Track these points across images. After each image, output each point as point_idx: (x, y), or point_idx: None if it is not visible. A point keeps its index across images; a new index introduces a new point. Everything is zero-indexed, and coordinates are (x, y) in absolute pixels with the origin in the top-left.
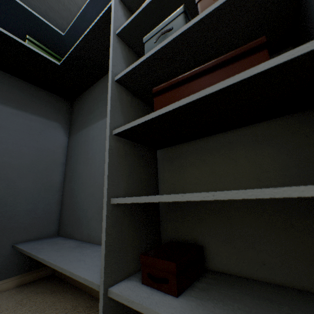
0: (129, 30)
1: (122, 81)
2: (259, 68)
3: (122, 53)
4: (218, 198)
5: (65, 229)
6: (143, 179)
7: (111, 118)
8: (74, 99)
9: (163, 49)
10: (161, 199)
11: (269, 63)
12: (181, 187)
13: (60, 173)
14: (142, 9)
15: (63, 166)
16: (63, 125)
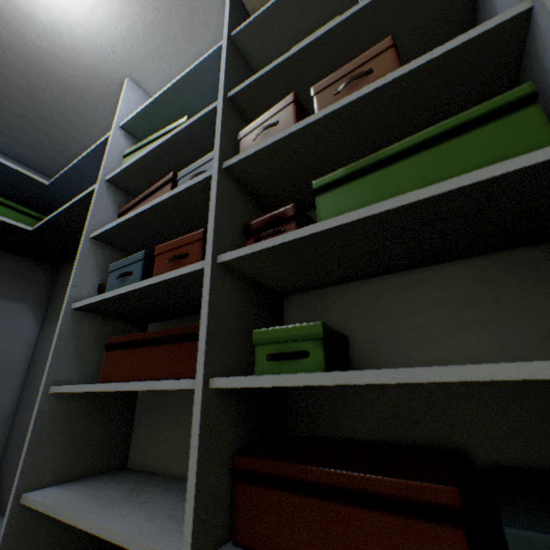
0: (107, 235)
1: (82, 309)
2: (160, 384)
3: (97, 260)
4: (99, 534)
5: (1, 495)
6: (98, 446)
7: (51, 368)
8: (62, 264)
9: (119, 296)
10: (62, 516)
11: (166, 383)
12: (153, 458)
13: (14, 390)
14: (117, 224)
15: (21, 377)
16: (35, 307)
